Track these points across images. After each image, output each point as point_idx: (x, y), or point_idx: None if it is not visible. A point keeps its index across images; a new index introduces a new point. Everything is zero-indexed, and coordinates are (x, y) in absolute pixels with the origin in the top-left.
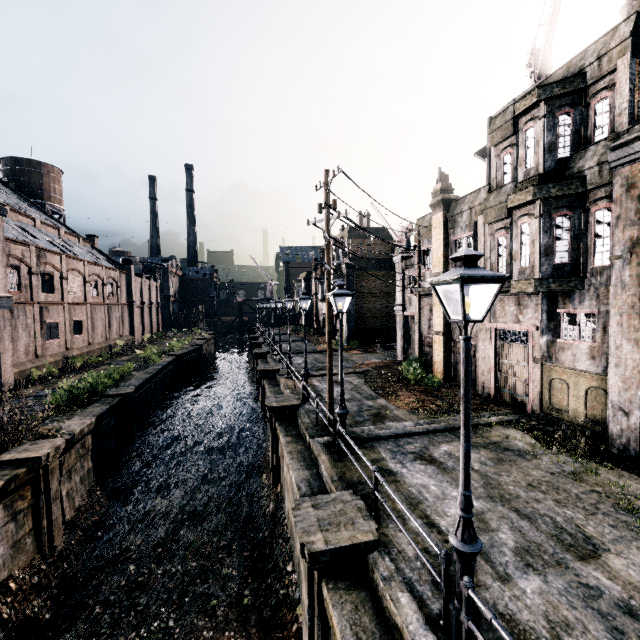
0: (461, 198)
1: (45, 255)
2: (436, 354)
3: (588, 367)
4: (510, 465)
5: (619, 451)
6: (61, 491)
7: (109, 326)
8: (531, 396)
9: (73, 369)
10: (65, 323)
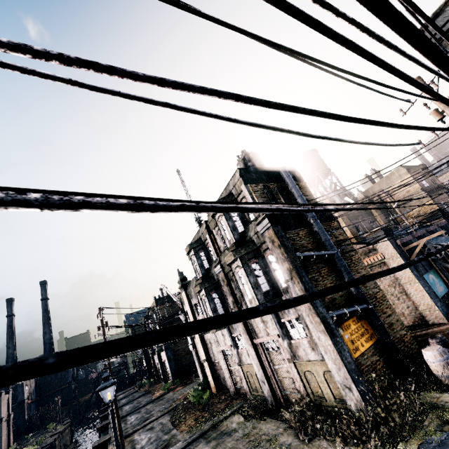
0: (189, 283)
1: None
2: (209, 375)
3: (250, 361)
4: (220, 445)
5: (271, 405)
6: None
7: None
8: (245, 386)
9: None
10: None
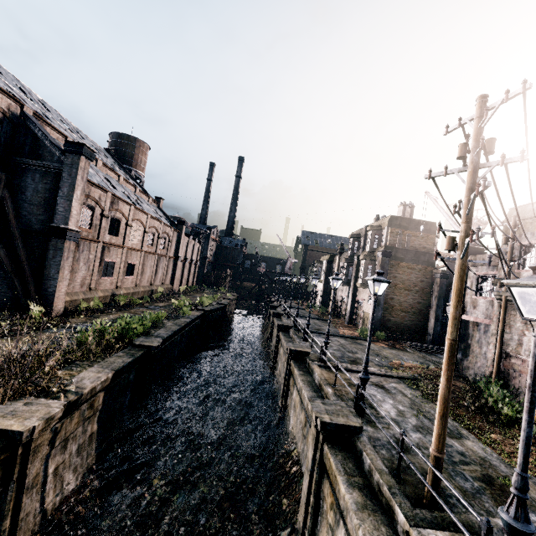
0: None
1: (118, 203)
2: None
3: None
4: None
5: None
6: (47, 467)
7: (155, 273)
8: None
9: (116, 306)
10: (120, 264)
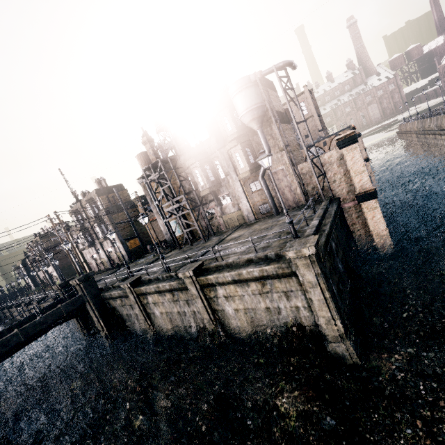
0: (71, 227)
1: None
2: (86, 268)
3: (104, 257)
4: None
5: (111, 268)
6: None
7: None
8: (102, 266)
9: None
10: None
